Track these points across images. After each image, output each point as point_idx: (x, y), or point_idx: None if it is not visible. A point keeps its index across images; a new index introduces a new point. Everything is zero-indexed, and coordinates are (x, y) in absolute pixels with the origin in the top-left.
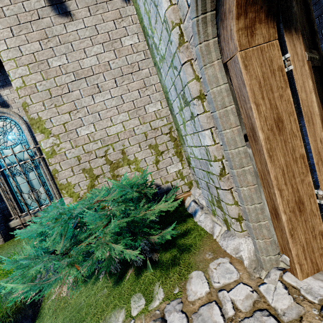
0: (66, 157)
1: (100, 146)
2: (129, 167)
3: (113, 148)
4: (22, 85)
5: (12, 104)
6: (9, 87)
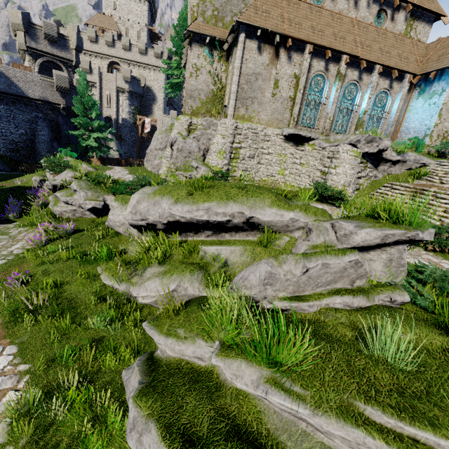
0: (438, 128)
1: (445, 130)
2: (445, 141)
3: (447, 133)
4: (446, 103)
5: (392, 90)
6: (397, 82)
